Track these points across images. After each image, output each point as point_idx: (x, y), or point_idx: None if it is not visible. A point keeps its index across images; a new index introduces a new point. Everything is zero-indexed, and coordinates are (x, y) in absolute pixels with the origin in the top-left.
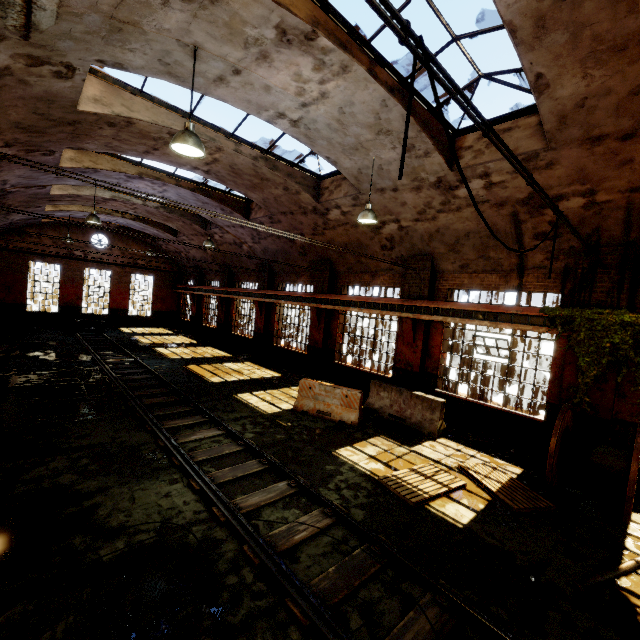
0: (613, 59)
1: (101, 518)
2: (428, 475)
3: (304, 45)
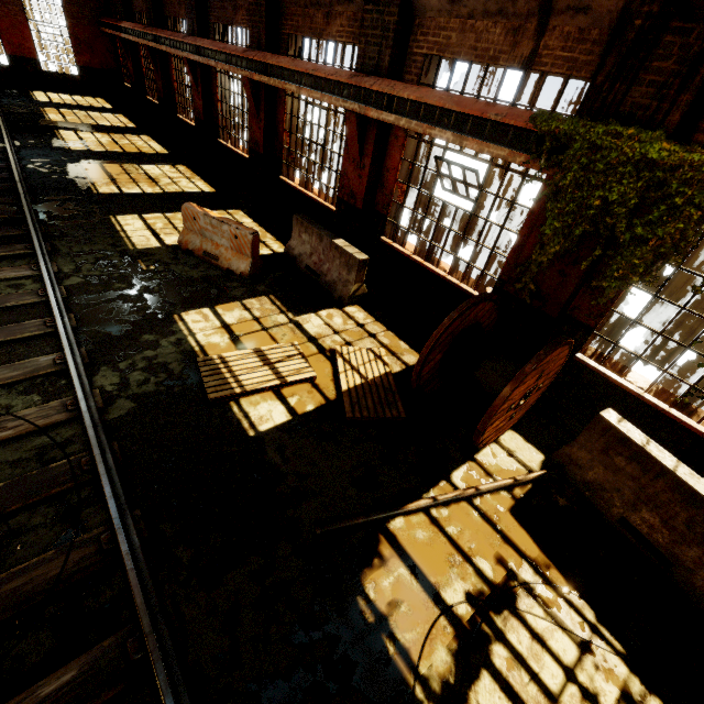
0: None
1: None
2: (272, 361)
3: None
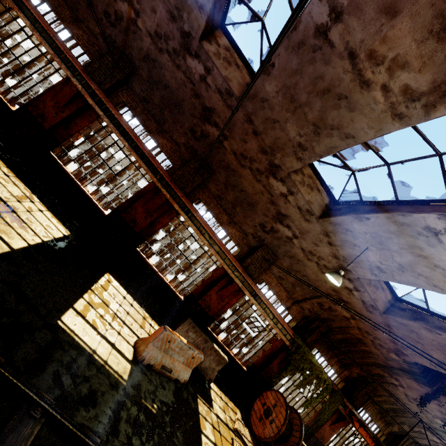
0: (442, 348)
1: None
2: None
3: None
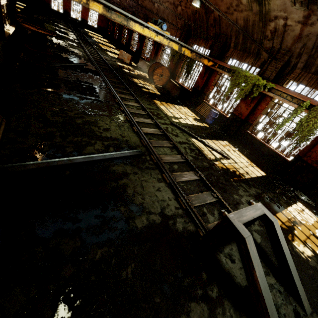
0: None
1: (68, 45)
2: (129, 69)
3: None
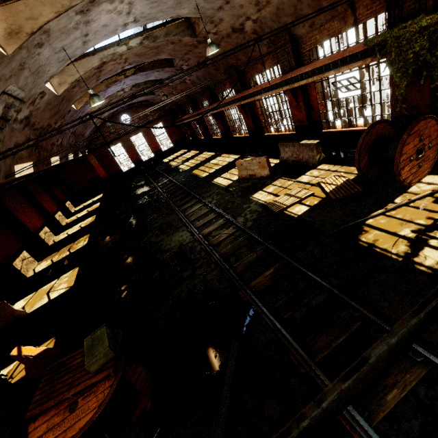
0: None
1: (163, 248)
2: (293, 195)
3: (94, 4)
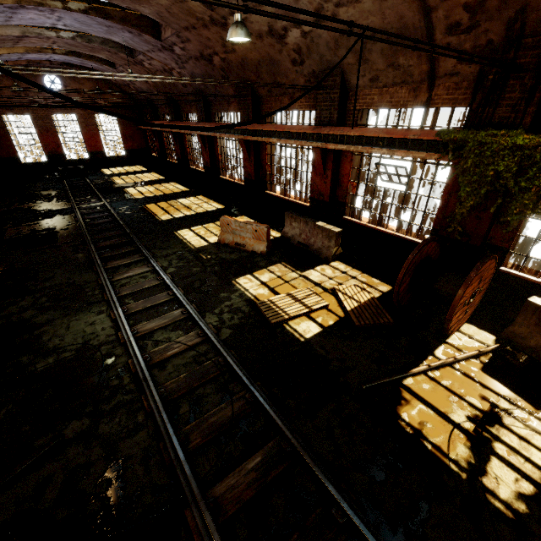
0: None
1: (44, 342)
2: (299, 299)
3: None
